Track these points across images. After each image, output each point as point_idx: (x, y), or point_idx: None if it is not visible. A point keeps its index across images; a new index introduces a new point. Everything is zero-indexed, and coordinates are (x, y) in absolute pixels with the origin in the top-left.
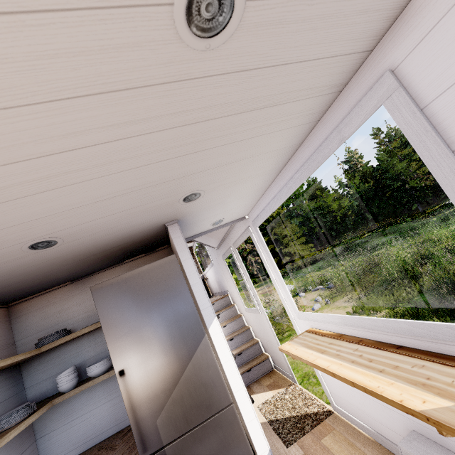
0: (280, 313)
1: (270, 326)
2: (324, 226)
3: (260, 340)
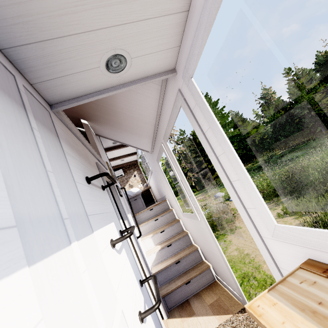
0: (215, 215)
1: (212, 237)
2: (245, 148)
3: (199, 247)
